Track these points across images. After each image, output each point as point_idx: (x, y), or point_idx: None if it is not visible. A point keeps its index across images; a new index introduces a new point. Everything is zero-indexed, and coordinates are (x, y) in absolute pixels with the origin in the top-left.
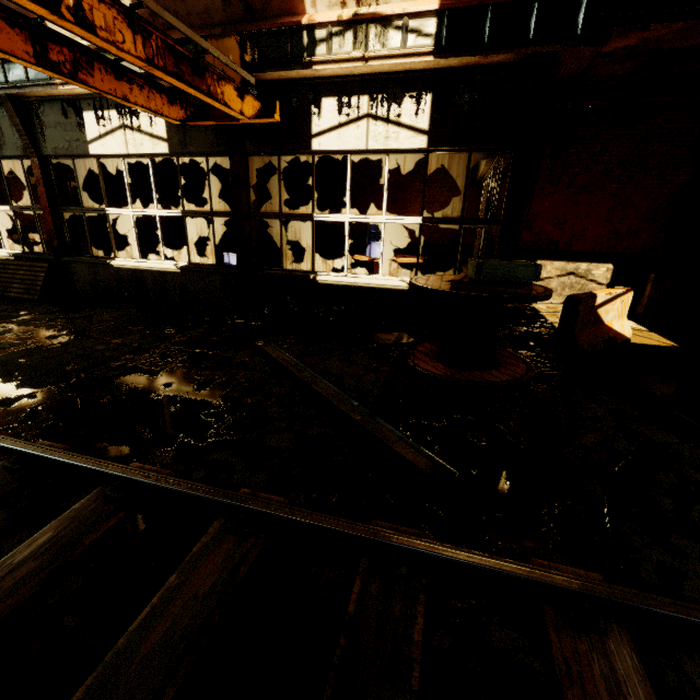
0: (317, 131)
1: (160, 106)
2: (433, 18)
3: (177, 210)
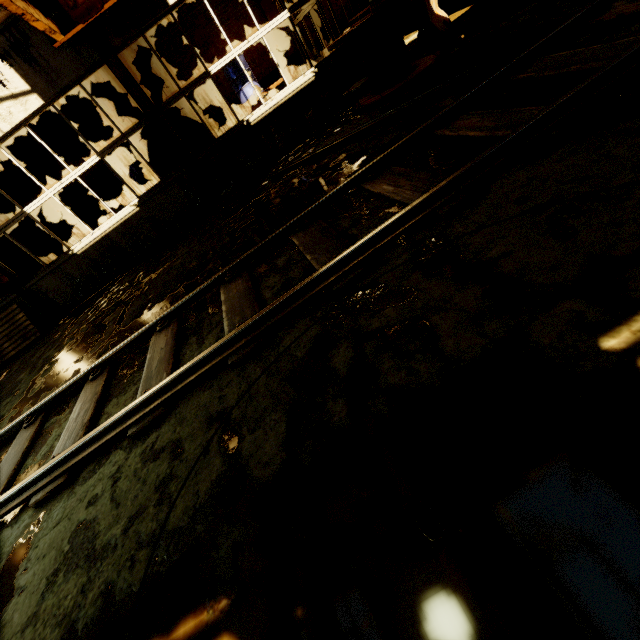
0: None
1: (46, 22)
2: None
3: (92, 157)
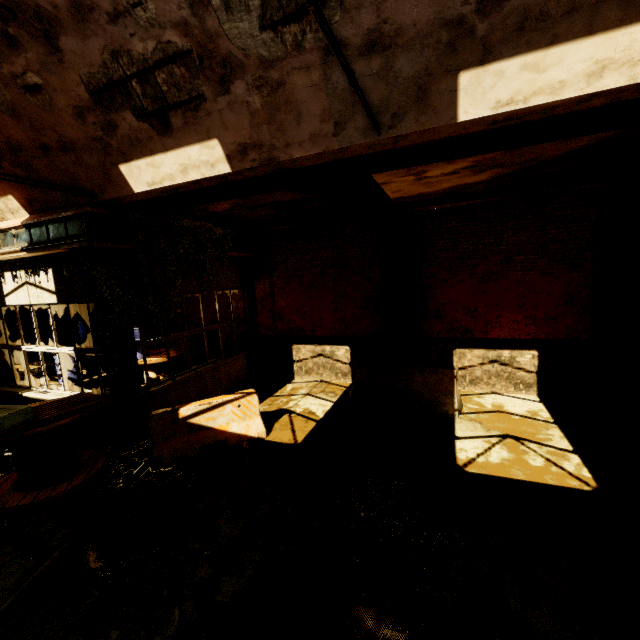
0: (7, 293)
1: None
2: (24, 229)
3: None
